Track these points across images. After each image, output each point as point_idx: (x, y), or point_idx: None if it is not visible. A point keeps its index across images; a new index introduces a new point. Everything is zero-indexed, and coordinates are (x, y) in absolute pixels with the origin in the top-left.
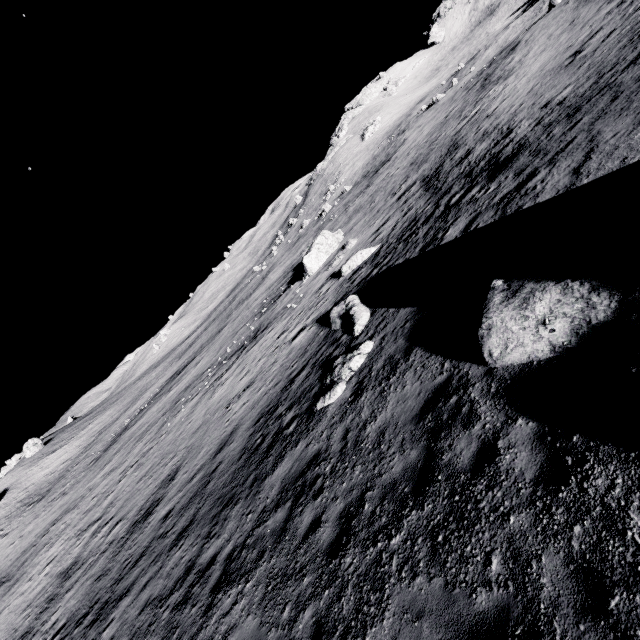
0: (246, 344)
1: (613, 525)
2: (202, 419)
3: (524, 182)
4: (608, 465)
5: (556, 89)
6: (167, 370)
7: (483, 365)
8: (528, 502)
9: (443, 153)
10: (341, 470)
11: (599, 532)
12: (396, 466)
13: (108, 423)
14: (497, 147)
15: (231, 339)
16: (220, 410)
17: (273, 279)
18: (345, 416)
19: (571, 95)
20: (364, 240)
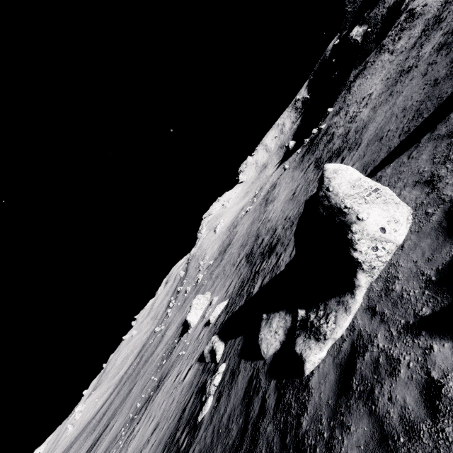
0: (152, 394)
1: (289, 410)
2: None
3: (278, 260)
4: (289, 387)
5: (288, 210)
6: (81, 447)
7: (263, 359)
8: (272, 417)
9: (253, 240)
10: None
11: (286, 416)
12: (234, 433)
13: None
14: (271, 239)
15: (140, 394)
16: None
17: (169, 335)
18: (213, 417)
19: (292, 215)
20: (221, 296)
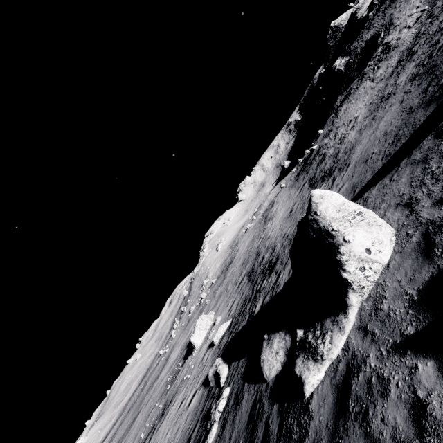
0: (156, 423)
1: (291, 435)
2: None
3: (277, 278)
4: (291, 411)
5: (286, 228)
6: None
7: (266, 382)
8: None
9: (254, 258)
10: None
11: (289, 441)
12: None
13: None
14: (271, 257)
15: (144, 423)
16: None
17: (174, 358)
18: None
19: (290, 233)
20: (224, 316)
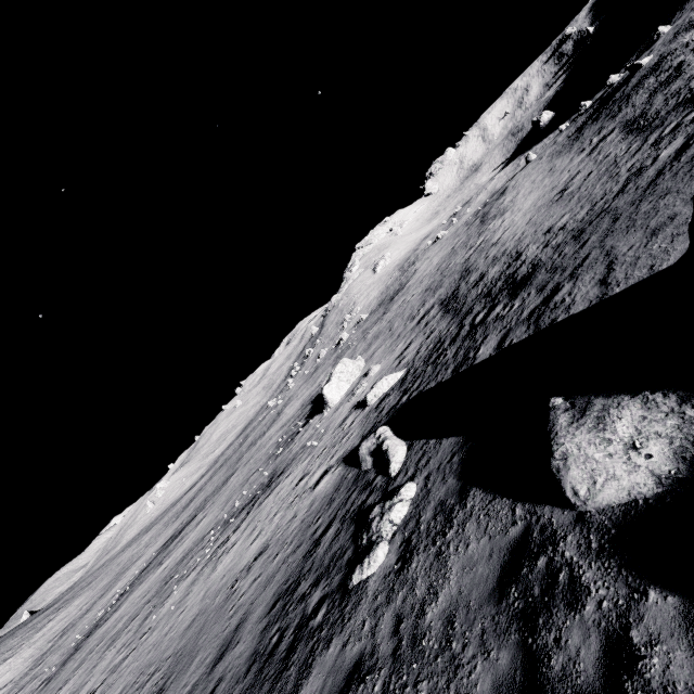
0: (259, 494)
1: None
2: (199, 606)
3: (550, 296)
4: None
5: (553, 218)
6: (160, 535)
7: (569, 508)
8: None
9: (456, 278)
10: (398, 690)
11: None
12: (481, 681)
13: (75, 618)
14: (510, 269)
15: (241, 489)
16: (223, 590)
17: (290, 414)
18: (393, 594)
19: (570, 221)
20: (388, 365)
